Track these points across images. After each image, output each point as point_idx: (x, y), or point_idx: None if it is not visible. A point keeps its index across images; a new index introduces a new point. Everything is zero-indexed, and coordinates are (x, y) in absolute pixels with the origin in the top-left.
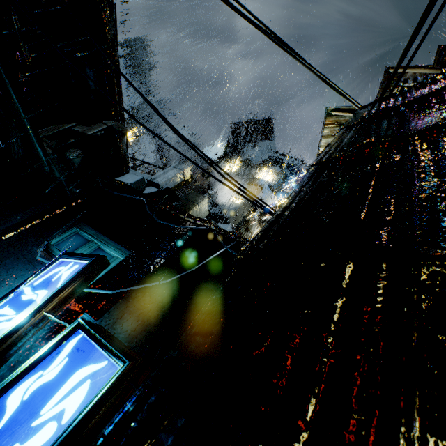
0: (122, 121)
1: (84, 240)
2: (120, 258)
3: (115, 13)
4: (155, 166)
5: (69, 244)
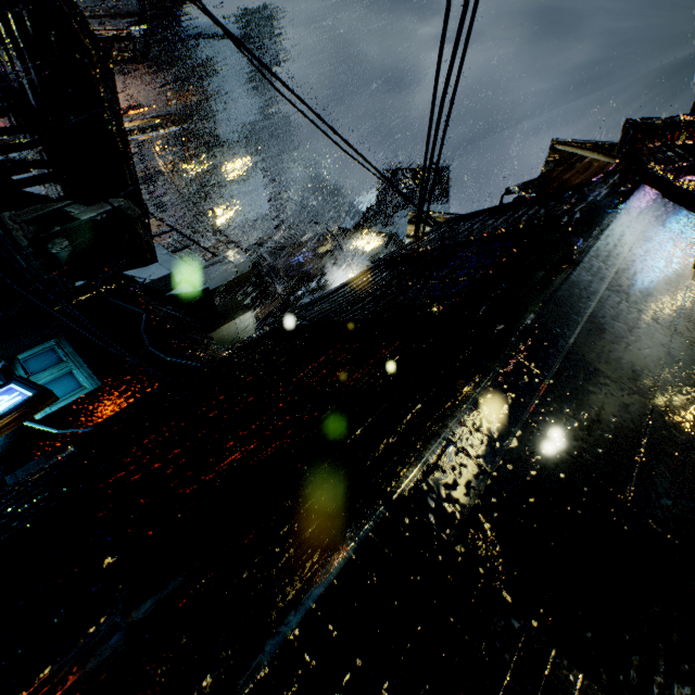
0: (139, 198)
1: (58, 358)
2: (90, 389)
3: (111, 67)
4: (207, 250)
5: (39, 362)
